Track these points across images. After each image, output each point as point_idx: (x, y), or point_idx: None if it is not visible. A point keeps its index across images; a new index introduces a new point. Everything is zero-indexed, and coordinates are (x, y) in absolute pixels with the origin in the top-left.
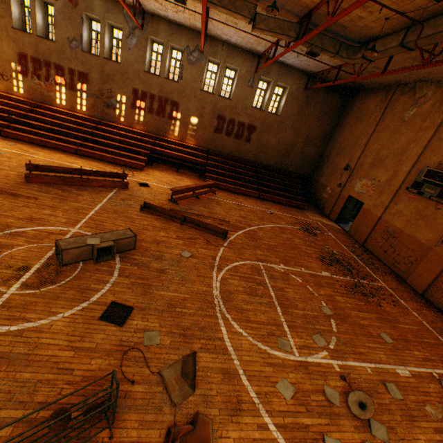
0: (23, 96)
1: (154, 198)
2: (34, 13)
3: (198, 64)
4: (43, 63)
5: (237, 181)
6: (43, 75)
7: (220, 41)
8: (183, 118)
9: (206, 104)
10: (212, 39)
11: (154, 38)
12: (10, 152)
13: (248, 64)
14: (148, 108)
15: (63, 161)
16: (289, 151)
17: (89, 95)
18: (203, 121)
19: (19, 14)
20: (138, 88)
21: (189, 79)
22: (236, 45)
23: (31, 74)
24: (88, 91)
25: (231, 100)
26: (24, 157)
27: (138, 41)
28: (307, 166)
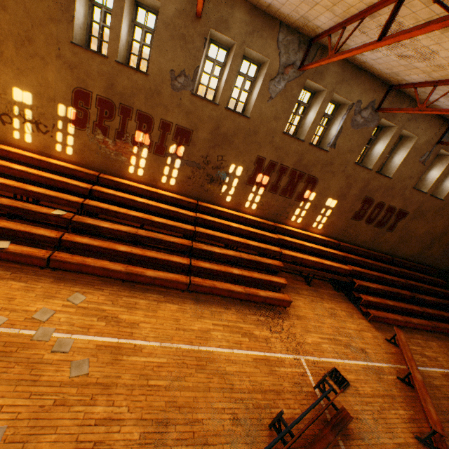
0: (71, 159)
1: (400, 445)
2: (118, 20)
3: (364, 127)
4: (117, 108)
5: (398, 304)
6: (114, 128)
7: (407, 96)
8: (316, 198)
9: (355, 183)
10: (397, 93)
11: (311, 83)
12: (93, 349)
13: (430, 132)
14: (271, 184)
15: (189, 339)
16: (435, 241)
17: (185, 163)
18: (342, 204)
19: (84, 17)
20: (265, 155)
21: (343, 148)
22: (431, 106)
23: (92, 124)
24: (186, 156)
25: (391, 178)
26: (127, 362)
27: (287, 85)
28: (447, 258)
